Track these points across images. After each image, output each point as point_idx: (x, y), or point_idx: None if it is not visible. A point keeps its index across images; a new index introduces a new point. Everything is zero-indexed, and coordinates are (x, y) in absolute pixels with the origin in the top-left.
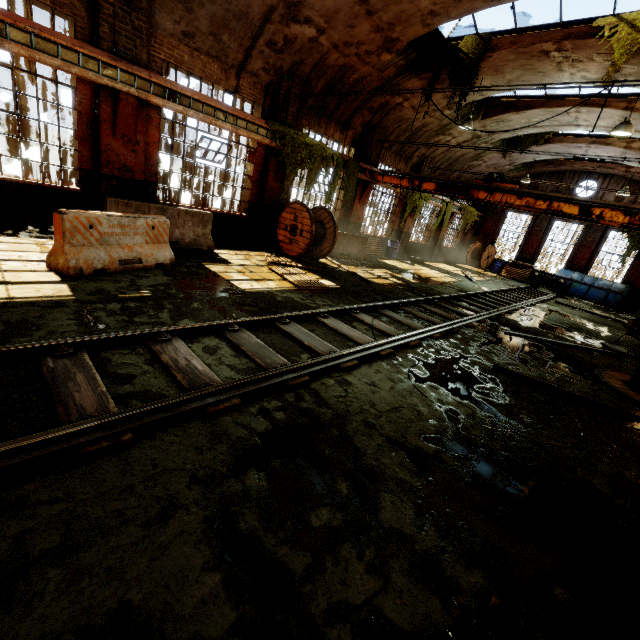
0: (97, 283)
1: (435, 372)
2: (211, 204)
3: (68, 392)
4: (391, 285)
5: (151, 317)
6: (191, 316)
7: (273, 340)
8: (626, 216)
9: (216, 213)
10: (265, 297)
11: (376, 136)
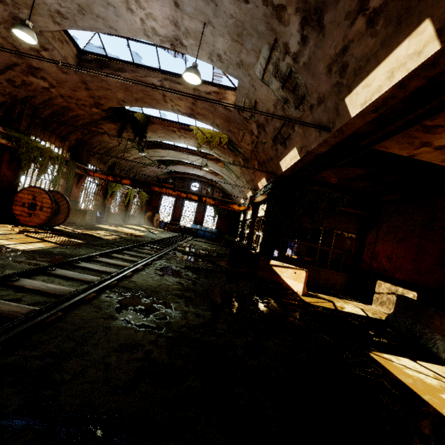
0: None
1: (165, 272)
2: None
3: None
4: (115, 239)
5: None
6: (8, 268)
7: (79, 272)
8: (213, 201)
9: None
10: (45, 252)
11: (86, 148)
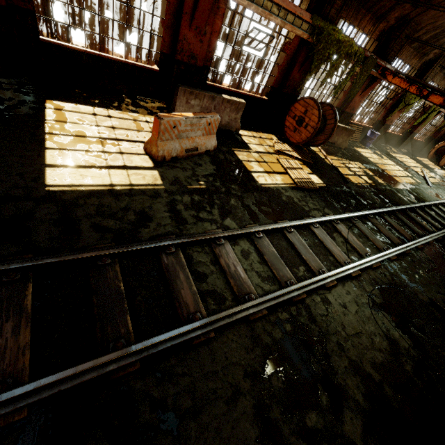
0: (174, 171)
1: (387, 299)
2: (243, 87)
3: (178, 289)
4: (363, 186)
5: (208, 213)
6: (231, 215)
7: (282, 248)
8: None
9: (244, 95)
10: (275, 195)
11: (405, 31)
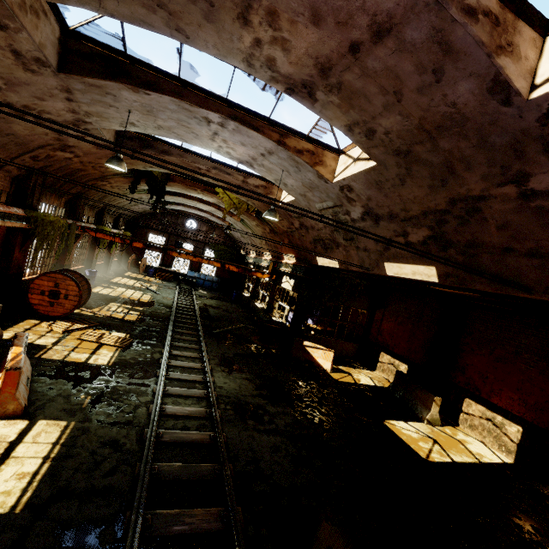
0: (49, 408)
1: (228, 367)
2: None
3: (192, 439)
4: (141, 319)
5: (128, 406)
6: (136, 395)
7: (179, 385)
8: (237, 268)
9: None
10: (126, 364)
11: (82, 200)
